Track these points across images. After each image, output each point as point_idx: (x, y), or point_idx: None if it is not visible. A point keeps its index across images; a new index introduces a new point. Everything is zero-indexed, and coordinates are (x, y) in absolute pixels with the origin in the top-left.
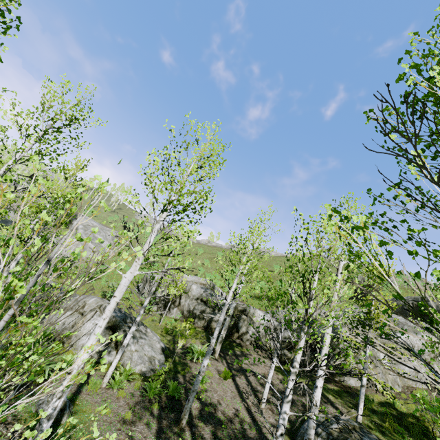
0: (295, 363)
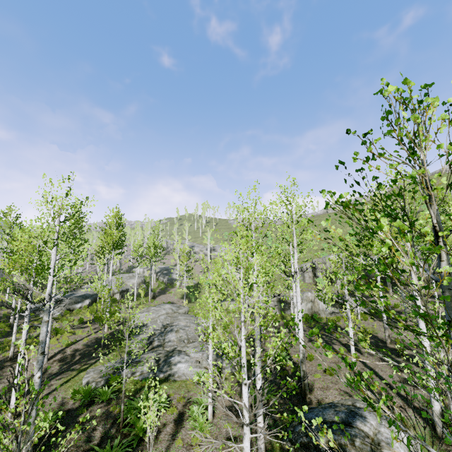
0: None
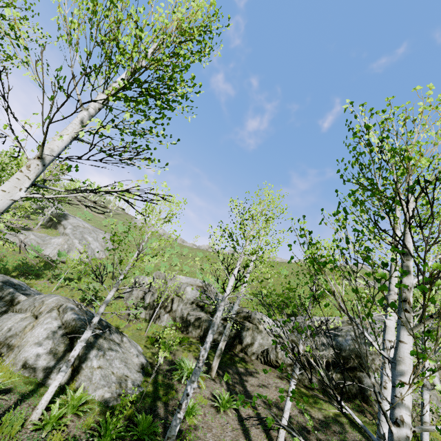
0: (400, 411)
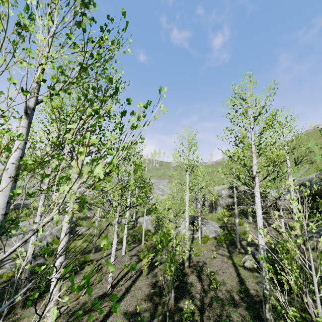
0: None
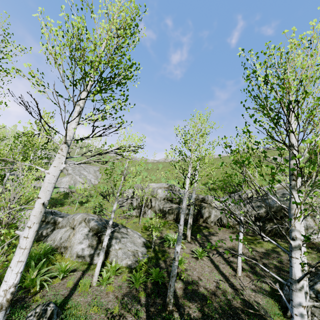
0: (294, 233)
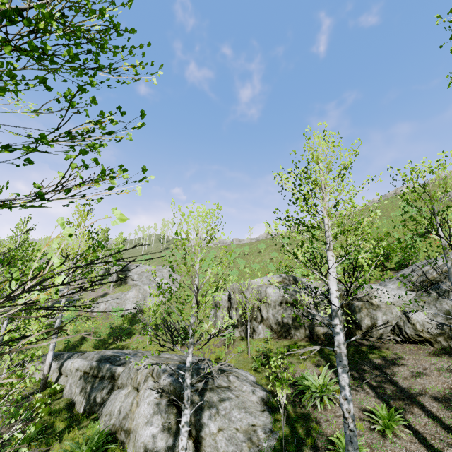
0: None
